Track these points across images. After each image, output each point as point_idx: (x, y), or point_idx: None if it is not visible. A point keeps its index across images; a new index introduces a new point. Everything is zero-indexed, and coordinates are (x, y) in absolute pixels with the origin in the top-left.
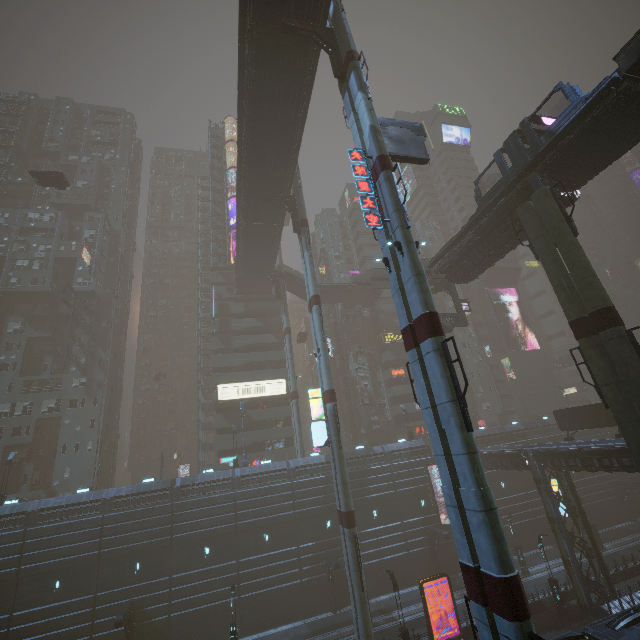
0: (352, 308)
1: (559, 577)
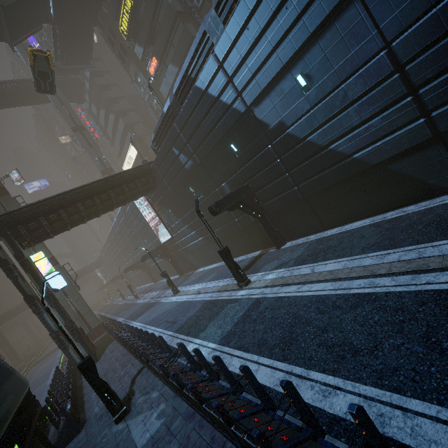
0: (104, 20)
1: (163, 310)
